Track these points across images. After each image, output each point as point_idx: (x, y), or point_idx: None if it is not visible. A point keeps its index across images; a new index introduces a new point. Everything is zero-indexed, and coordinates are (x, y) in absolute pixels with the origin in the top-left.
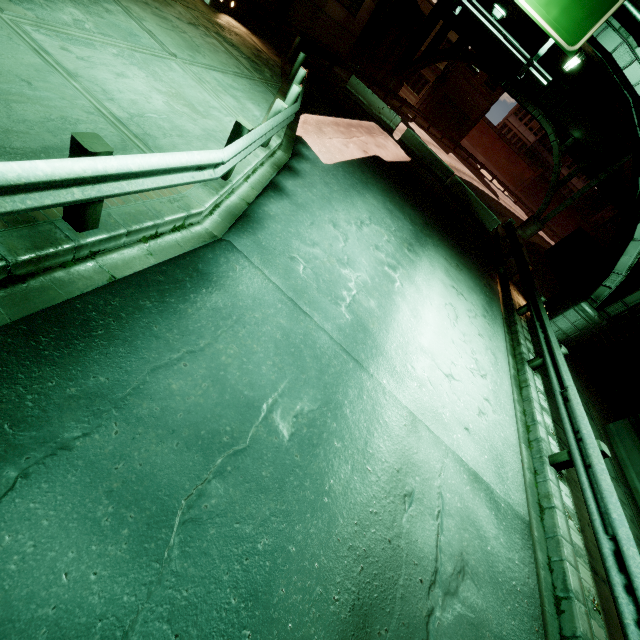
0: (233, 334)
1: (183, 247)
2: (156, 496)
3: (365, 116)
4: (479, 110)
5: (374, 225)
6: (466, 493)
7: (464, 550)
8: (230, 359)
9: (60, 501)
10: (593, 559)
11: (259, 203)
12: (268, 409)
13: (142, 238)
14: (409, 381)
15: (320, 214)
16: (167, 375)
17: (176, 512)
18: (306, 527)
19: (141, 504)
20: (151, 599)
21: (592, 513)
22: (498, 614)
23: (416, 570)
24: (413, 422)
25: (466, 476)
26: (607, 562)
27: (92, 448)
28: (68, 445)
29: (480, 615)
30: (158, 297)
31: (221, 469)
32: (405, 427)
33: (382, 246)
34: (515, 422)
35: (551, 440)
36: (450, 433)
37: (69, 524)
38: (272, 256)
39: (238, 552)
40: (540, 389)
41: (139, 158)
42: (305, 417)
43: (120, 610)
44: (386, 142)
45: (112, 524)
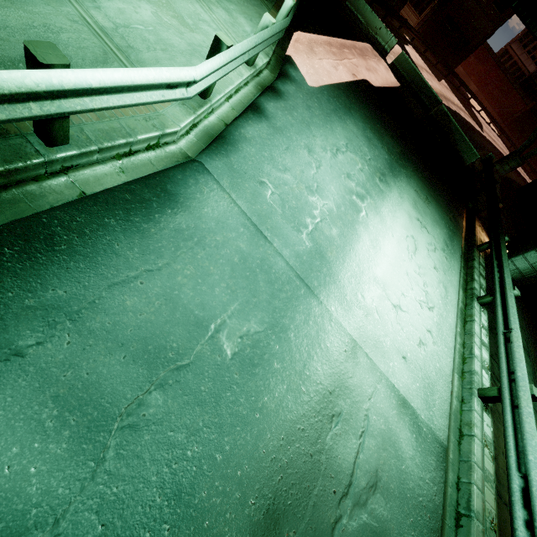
0: (192, 255)
1: (155, 166)
2: (99, 403)
3: (361, 36)
4: (482, 34)
5: (350, 153)
6: (392, 417)
7: (380, 467)
8: (186, 279)
9: (9, 402)
10: (500, 484)
11: (237, 125)
12: (215, 329)
13: (116, 155)
14: (357, 309)
15: (297, 139)
16: (123, 292)
17: (116, 418)
18: (235, 438)
19: (84, 409)
20: (83, 493)
21: (509, 450)
22: (400, 525)
23: (331, 482)
24: (353, 348)
25: (395, 401)
26: (513, 496)
27: (44, 356)
28: (21, 352)
29: (383, 525)
30: (123, 215)
31: (163, 382)
32: (345, 353)
33: (354, 175)
34: (453, 354)
35: (484, 373)
36: (387, 361)
37: (15, 423)
38: (242, 180)
39: (168, 457)
40: (484, 324)
41: (100, 73)
42: (250, 338)
43: (54, 500)
44: (378, 65)
45: (55, 425)
